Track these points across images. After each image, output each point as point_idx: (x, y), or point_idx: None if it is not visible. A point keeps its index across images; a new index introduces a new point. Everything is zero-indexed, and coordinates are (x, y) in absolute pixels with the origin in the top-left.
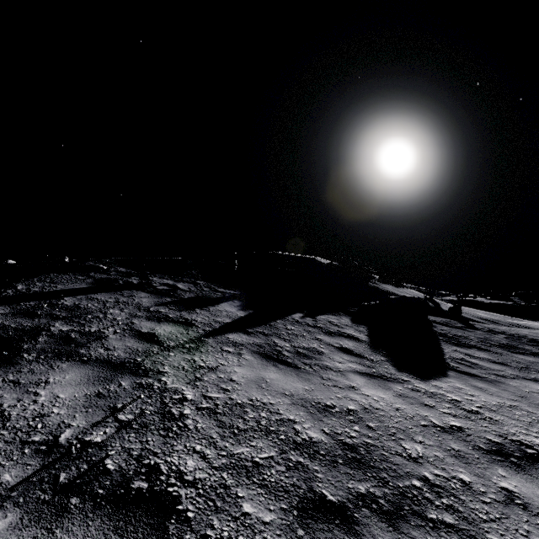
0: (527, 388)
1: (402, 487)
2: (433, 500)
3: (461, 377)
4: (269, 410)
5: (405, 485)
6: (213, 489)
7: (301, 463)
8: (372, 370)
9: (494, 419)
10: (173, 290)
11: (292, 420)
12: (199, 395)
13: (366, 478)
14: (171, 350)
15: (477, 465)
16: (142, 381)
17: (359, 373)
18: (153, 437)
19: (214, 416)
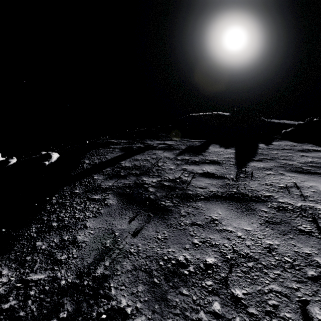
0: None
1: None
2: None
3: None
4: None
5: None
6: None
7: None
8: None
9: None
10: (170, 146)
11: None
12: None
13: None
14: (239, 180)
15: None
16: (271, 205)
17: None
18: None
19: None
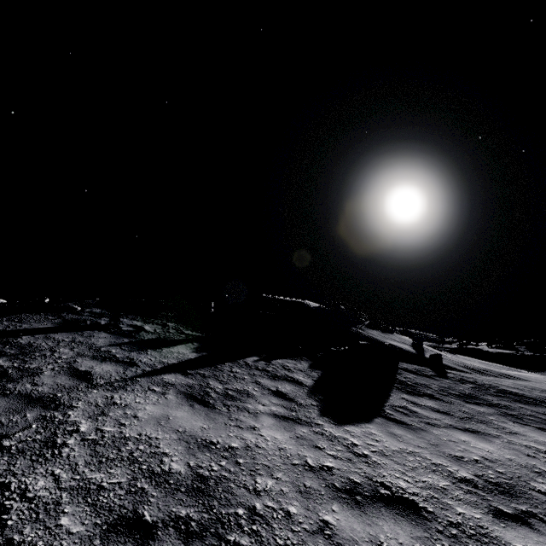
0: (448, 437)
1: (223, 513)
2: (243, 526)
3: (384, 424)
4: (151, 444)
5: (228, 512)
6: (45, 505)
7: (143, 489)
8: (292, 413)
9: (377, 463)
10: (137, 332)
11: (166, 453)
12: (93, 428)
13: (195, 505)
14: (97, 388)
15: (316, 500)
16: (48, 413)
17: (274, 415)
18: (23, 461)
19: (93, 446)
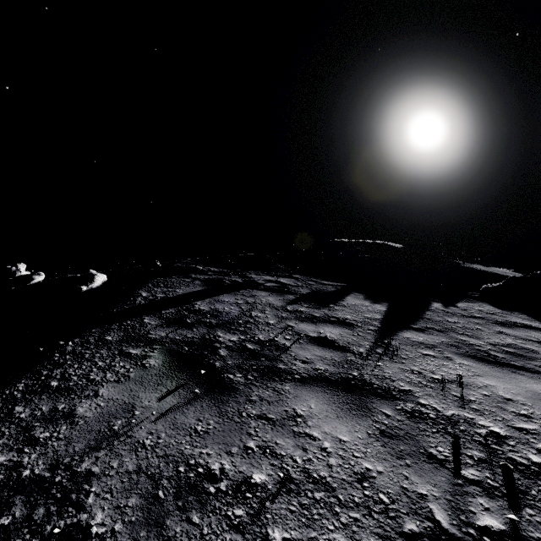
0: None
1: None
2: None
3: None
4: None
5: None
6: None
7: None
8: None
9: None
10: (284, 287)
11: None
12: (505, 427)
13: None
14: (371, 359)
15: None
16: (402, 406)
17: None
18: None
19: None
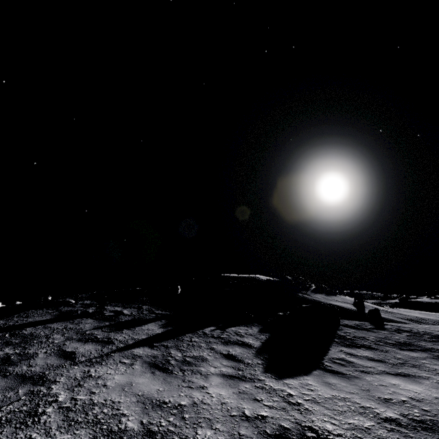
0: (379, 382)
1: None
2: None
3: (321, 375)
4: (113, 407)
5: None
6: None
7: None
8: (239, 372)
9: (308, 409)
10: (117, 316)
11: (124, 414)
12: (69, 397)
13: None
14: (78, 364)
15: None
16: (36, 388)
17: (222, 375)
18: (9, 428)
19: (66, 412)
